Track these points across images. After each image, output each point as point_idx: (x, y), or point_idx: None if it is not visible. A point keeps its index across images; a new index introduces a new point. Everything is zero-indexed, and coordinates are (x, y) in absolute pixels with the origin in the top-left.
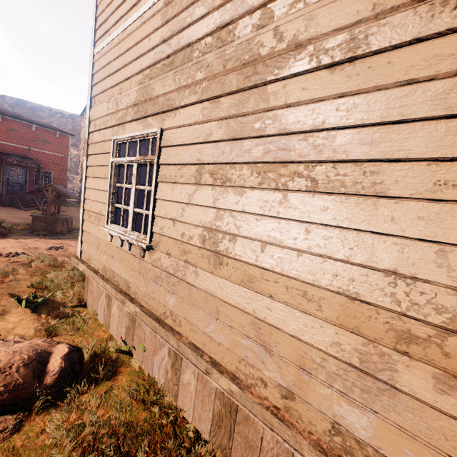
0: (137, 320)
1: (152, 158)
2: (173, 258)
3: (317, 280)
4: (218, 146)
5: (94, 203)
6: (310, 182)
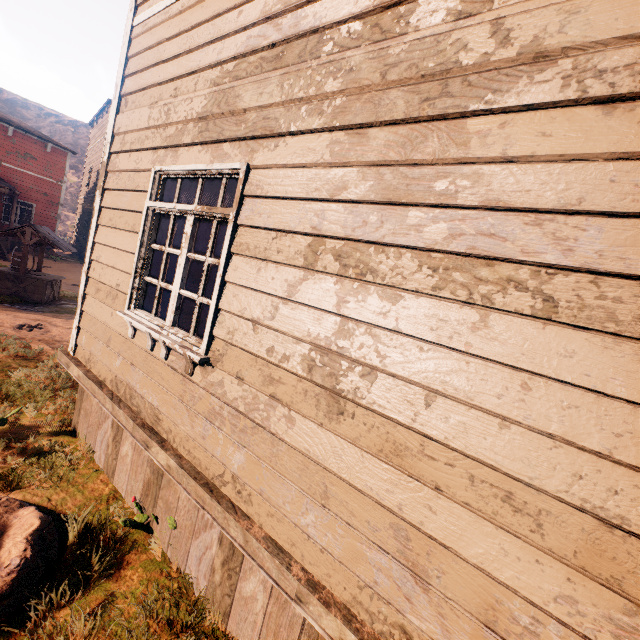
0: (166, 474)
1: (225, 213)
2: (247, 385)
3: (538, 479)
4: (357, 211)
5: (108, 270)
6: (541, 301)
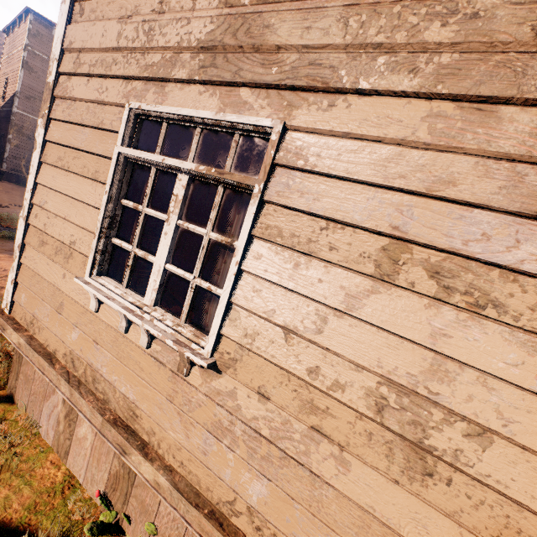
0: None
1: (247, 183)
2: (272, 405)
3: None
4: (471, 217)
5: (57, 221)
6: None
